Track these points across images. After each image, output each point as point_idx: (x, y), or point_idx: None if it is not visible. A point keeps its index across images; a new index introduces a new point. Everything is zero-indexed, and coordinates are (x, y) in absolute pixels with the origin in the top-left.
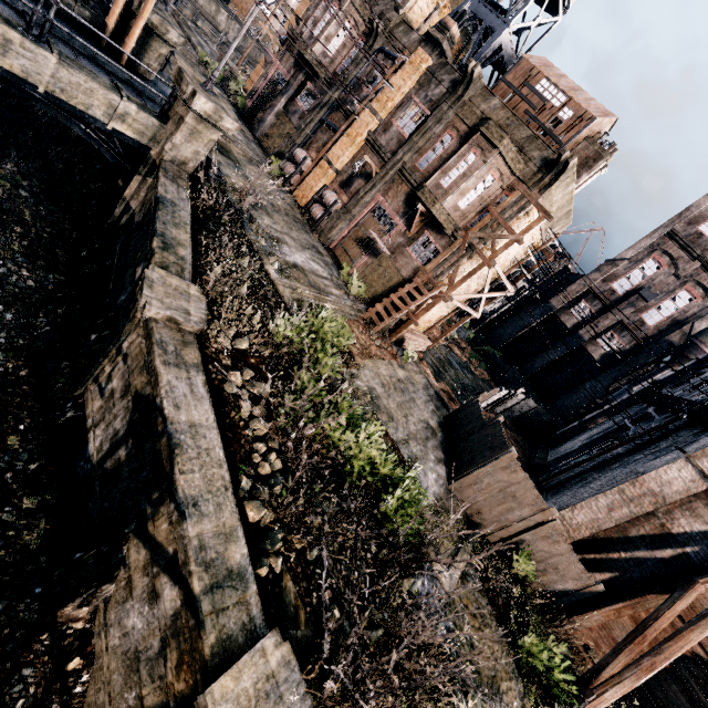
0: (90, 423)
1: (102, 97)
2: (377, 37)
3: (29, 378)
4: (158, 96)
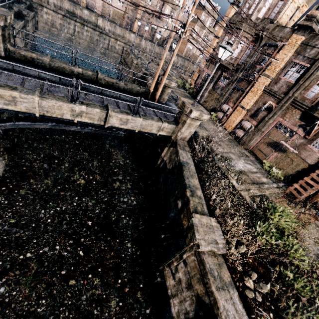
0: (169, 292)
1: (155, 125)
2: (262, 39)
3: (139, 255)
4: (168, 108)
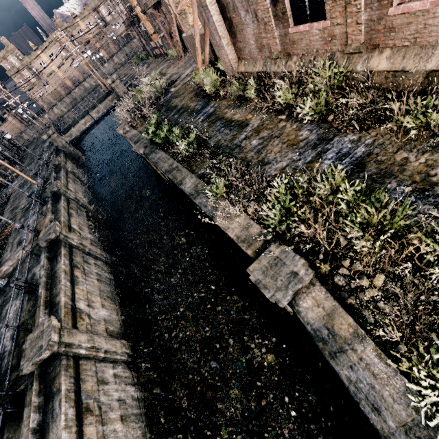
0: None
1: (108, 101)
2: None
3: None
4: None
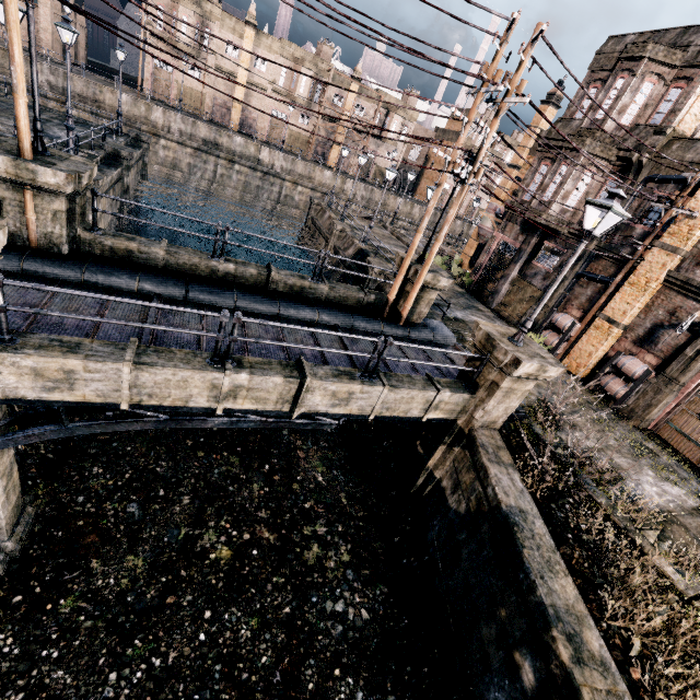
0: None
1: (420, 398)
2: (641, 169)
3: None
4: (431, 336)
